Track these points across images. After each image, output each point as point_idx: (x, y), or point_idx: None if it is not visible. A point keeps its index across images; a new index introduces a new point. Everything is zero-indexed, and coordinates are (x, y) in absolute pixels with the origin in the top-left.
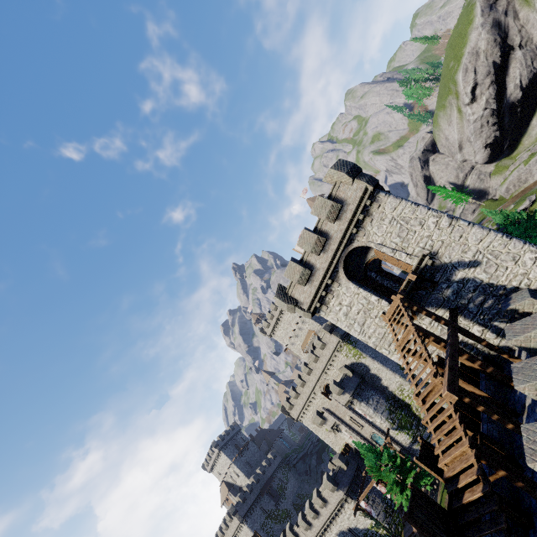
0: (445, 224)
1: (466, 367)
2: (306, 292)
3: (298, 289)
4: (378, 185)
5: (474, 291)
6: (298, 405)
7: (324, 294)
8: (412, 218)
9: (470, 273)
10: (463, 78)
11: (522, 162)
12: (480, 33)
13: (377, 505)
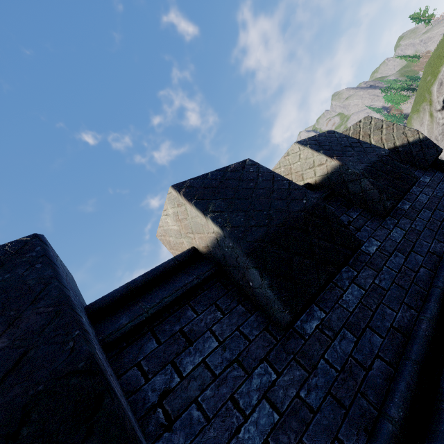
0: None
1: None
2: None
3: None
4: None
5: None
6: None
7: None
8: None
9: None
10: (437, 90)
11: None
12: None
13: None
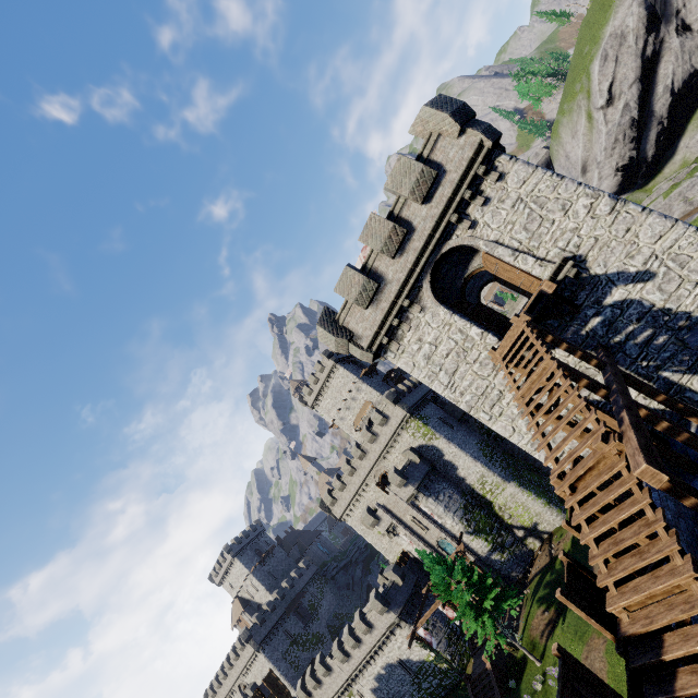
0: (605, 209)
1: None
2: (368, 319)
3: (355, 314)
4: (499, 145)
5: (638, 321)
6: (343, 500)
7: (396, 324)
8: (550, 199)
9: (635, 291)
10: (600, 69)
11: (661, 194)
12: (630, 5)
13: (439, 631)
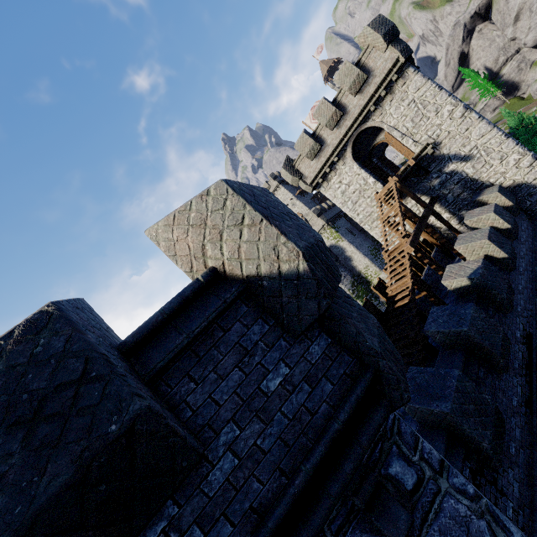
0: (459, 114)
1: (426, 243)
2: (312, 167)
3: (305, 163)
4: (411, 57)
5: (457, 183)
6: None
7: (328, 171)
8: (431, 103)
9: (460, 166)
10: None
11: None
12: None
13: None
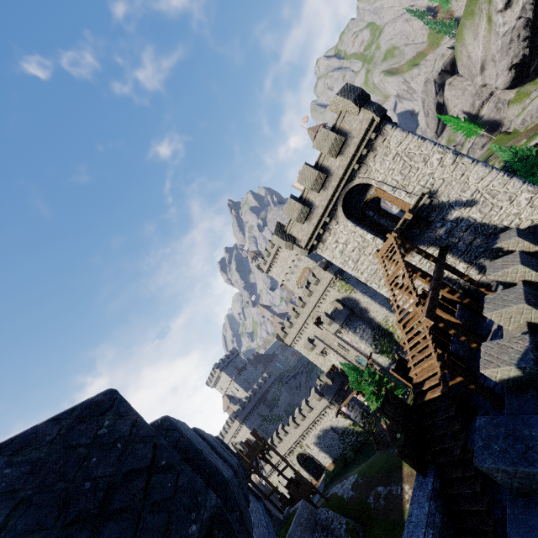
0: (449, 161)
1: (447, 300)
2: (304, 230)
3: (296, 226)
4: (386, 115)
5: (466, 230)
6: (291, 334)
7: (321, 232)
8: (416, 154)
9: (465, 212)
10: None
11: None
12: None
13: (356, 410)
